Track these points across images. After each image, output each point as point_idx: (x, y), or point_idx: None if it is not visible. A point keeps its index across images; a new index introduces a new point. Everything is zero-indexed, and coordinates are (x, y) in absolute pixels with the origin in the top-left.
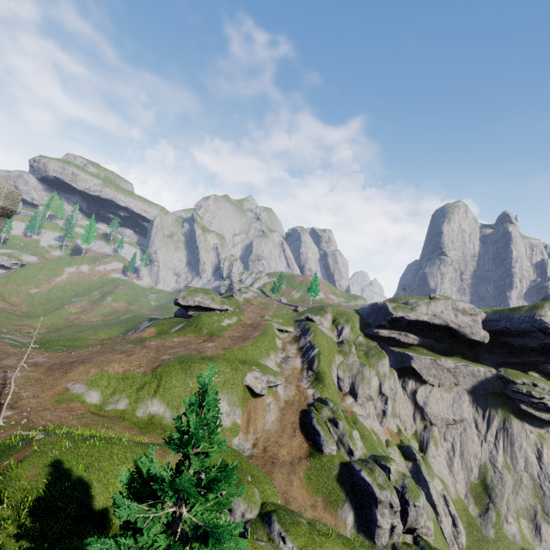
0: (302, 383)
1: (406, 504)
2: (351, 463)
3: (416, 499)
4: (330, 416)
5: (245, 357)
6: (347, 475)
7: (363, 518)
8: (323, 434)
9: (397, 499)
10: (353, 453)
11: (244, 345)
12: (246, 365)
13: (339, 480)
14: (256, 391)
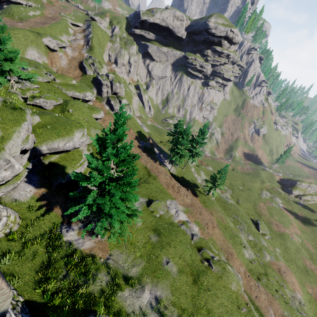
0: (83, 51)
1: (112, 85)
2: (96, 76)
3: (115, 83)
4: (92, 62)
5: (45, 33)
6: (95, 80)
7: (99, 91)
8: (87, 67)
9: (109, 83)
10: (99, 74)
11: (43, 26)
12: (42, 34)
13: (92, 82)
14: (51, 48)
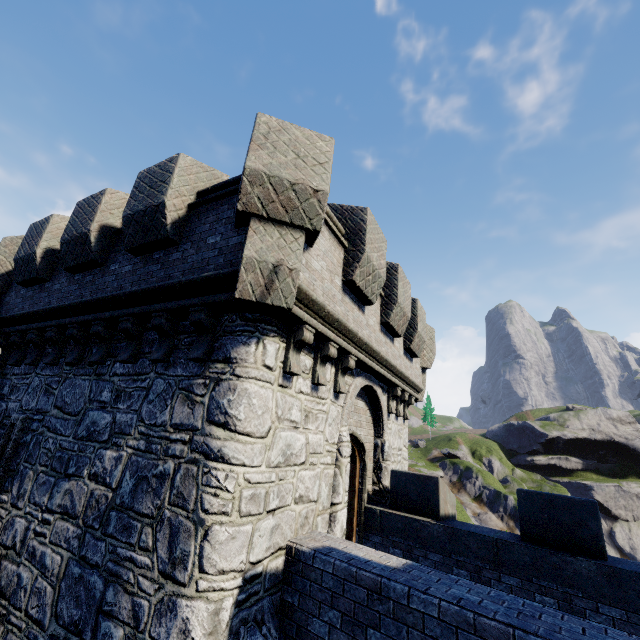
0: None
1: None
2: None
3: None
4: None
5: None
6: None
7: None
8: None
9: None
10: None
11: None
12: None
13: None
14: None
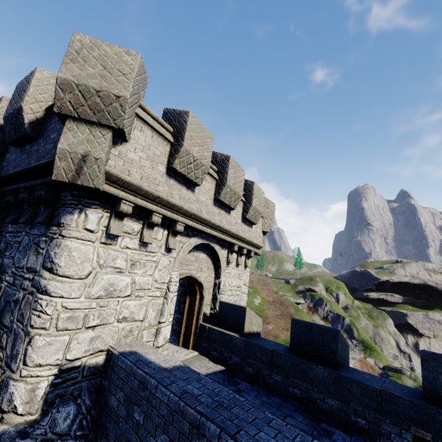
0: (356, 353)
1: None
2: None
3: None
4: (414, 385)
5: None
6: None
7: None
8: None
9: None
10: None
11: None
12: None
13: None
14: None
